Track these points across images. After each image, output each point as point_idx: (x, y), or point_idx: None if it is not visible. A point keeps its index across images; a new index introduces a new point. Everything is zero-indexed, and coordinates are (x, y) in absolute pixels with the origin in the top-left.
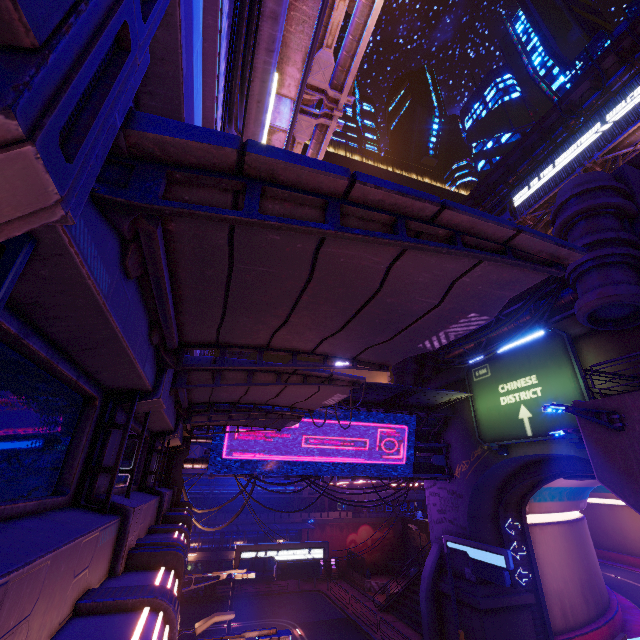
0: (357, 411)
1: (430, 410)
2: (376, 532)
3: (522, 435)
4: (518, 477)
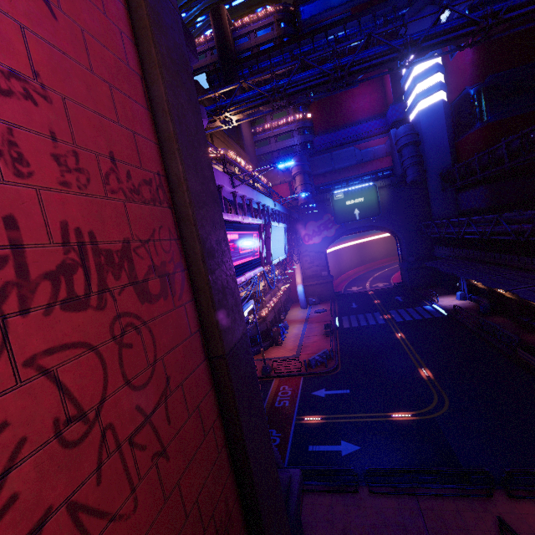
0: None
1: None
2: None
3: None
4: None
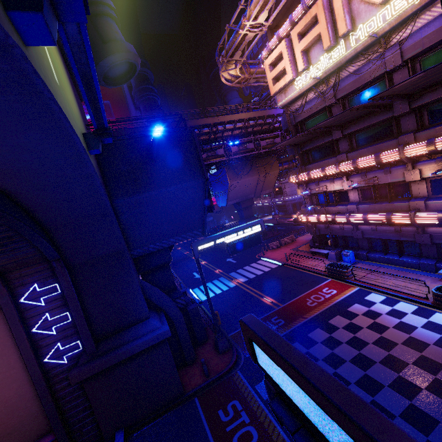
0: None
1: None
2: None
3: None
4: None
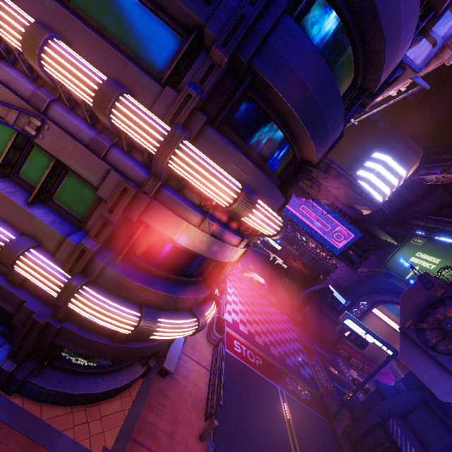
0: (335, 212)
1: (373, 238)
2: (303, 268)
3: (403, 276)
4: (386, 292)
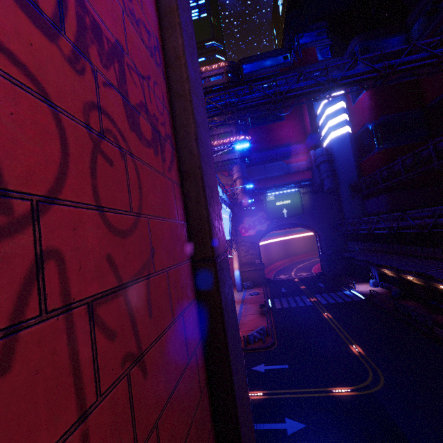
0: None
1: None
2: None
3: None
4: None
